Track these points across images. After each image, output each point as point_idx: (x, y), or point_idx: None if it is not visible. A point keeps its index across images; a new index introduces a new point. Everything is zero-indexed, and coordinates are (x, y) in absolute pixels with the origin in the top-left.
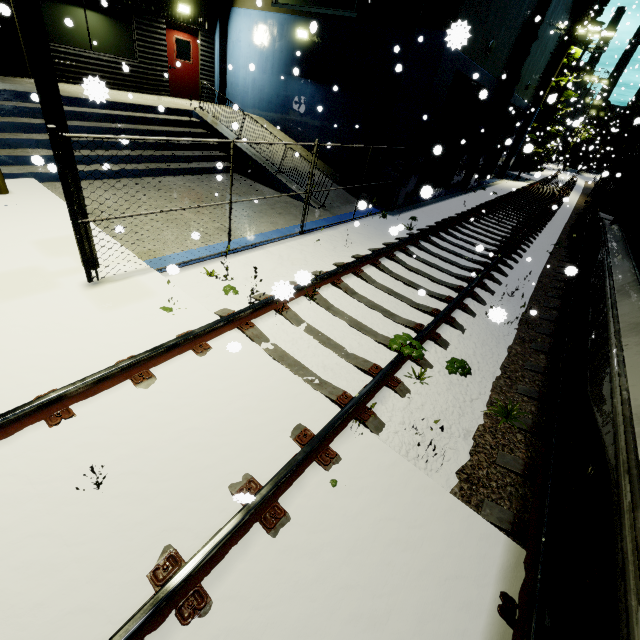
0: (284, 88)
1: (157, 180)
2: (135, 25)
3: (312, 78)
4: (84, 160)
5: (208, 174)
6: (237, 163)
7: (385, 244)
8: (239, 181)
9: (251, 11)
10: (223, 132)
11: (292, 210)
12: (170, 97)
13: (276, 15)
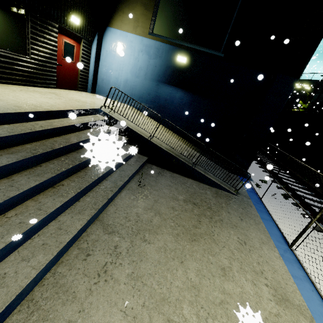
0: (155, 90)
1: (119, 210)
2: (30, 23)
3: (182, 87)
4: (30, 232)
5: (137, 173)
6: (150, 155)
7: (320, 231)
8: (164, 175)
9: (127, 33)
10: (134, 129)
11: (235, 207)
12: (55, 88)
13: (152, 41)
